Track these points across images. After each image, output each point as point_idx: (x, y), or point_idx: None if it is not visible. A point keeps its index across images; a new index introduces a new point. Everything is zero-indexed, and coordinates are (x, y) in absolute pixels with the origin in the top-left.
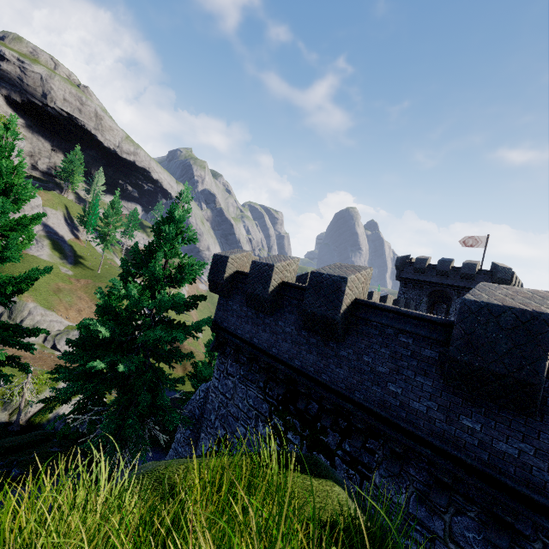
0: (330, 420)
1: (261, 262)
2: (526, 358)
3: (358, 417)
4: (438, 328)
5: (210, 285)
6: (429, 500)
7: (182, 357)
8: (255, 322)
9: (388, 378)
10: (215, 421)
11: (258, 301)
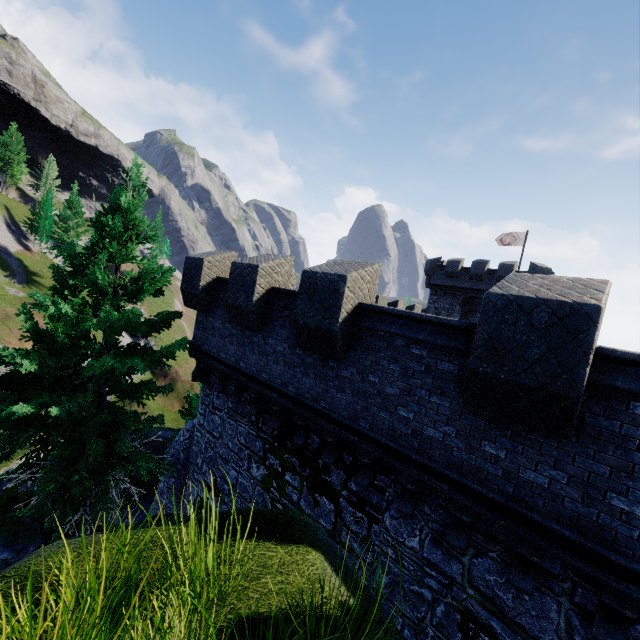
0: (333, 456)
1: (242, 262)
2: (562, 364)
3: (364, 450)
4: (458, 334)
5: (184, 297)
6: (446, 542)
7: (155, 391)
8: (241, 342)
9: (398, 401)
10: (203, 465)
11: (241, 314)
